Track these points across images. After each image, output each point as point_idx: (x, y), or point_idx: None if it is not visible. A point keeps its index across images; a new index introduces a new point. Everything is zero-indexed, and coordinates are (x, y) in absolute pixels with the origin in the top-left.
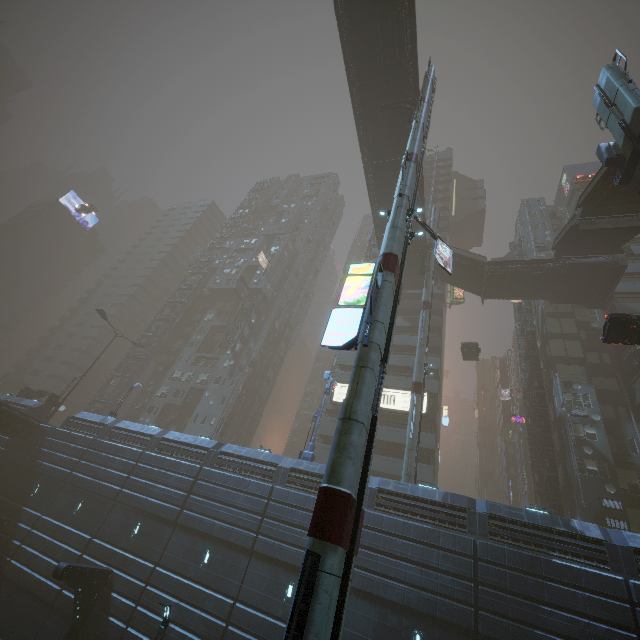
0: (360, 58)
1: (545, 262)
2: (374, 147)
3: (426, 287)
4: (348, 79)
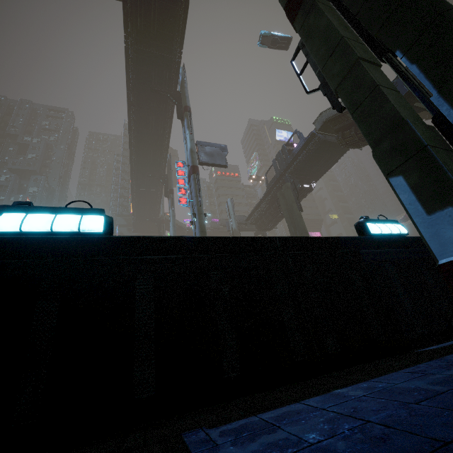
0: (140, 156)
1: (207, 229)
2: (140, 184)
3: None
4: (130, 158)
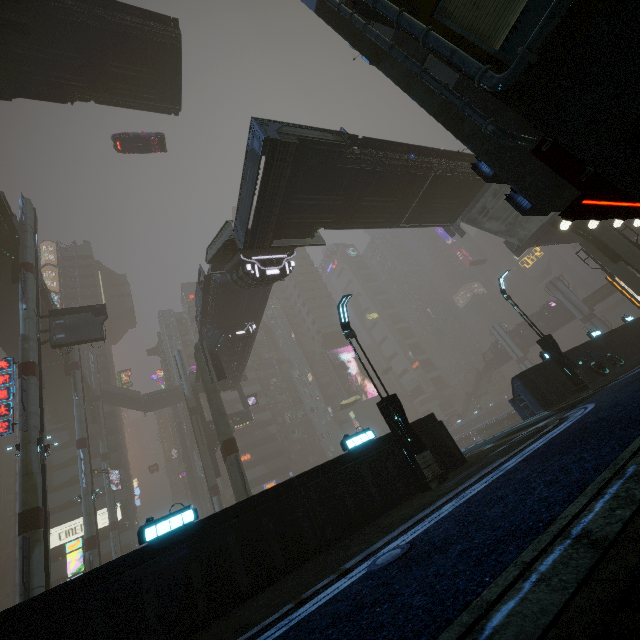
0: (4, 328)
1: (177, 389)
2: None
3: (102, 440)
4: None
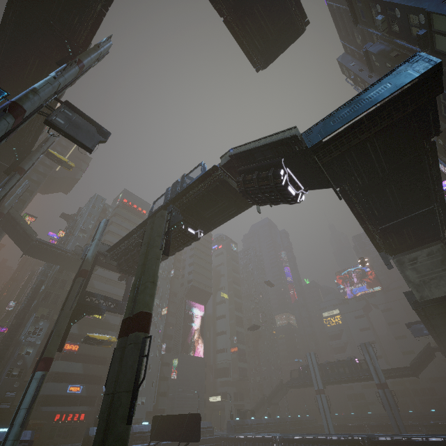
0: None
1: (68, 252)
2: None
3: None
4: None
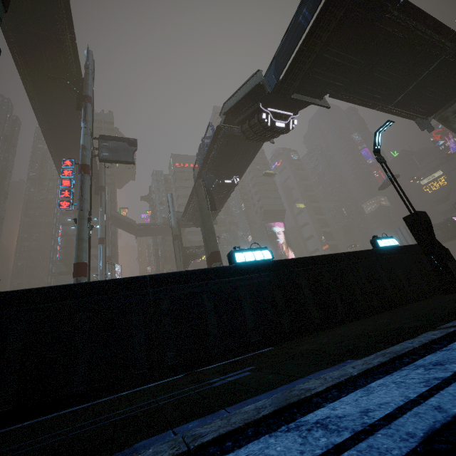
0: (60, 151)
1: (160, 225)
2: None
3: (108, 247)
4: (51, 152)
